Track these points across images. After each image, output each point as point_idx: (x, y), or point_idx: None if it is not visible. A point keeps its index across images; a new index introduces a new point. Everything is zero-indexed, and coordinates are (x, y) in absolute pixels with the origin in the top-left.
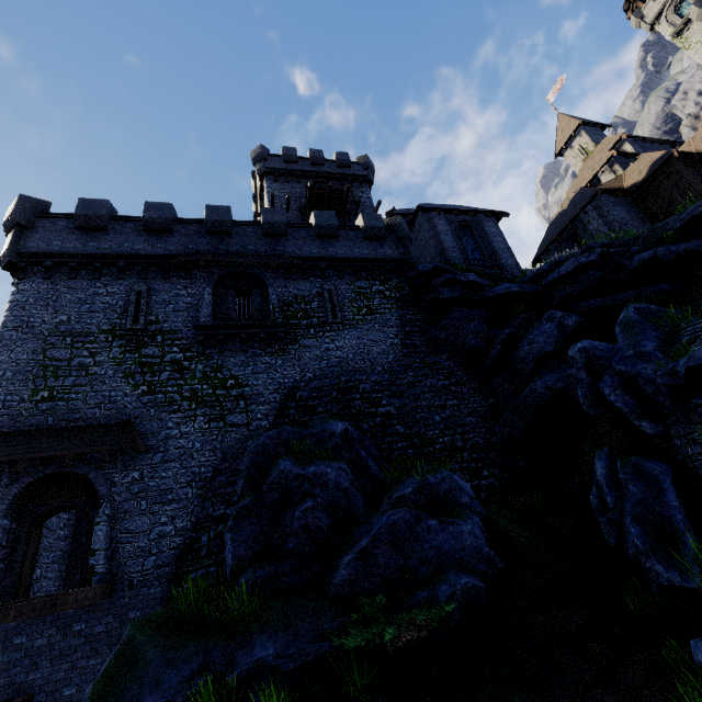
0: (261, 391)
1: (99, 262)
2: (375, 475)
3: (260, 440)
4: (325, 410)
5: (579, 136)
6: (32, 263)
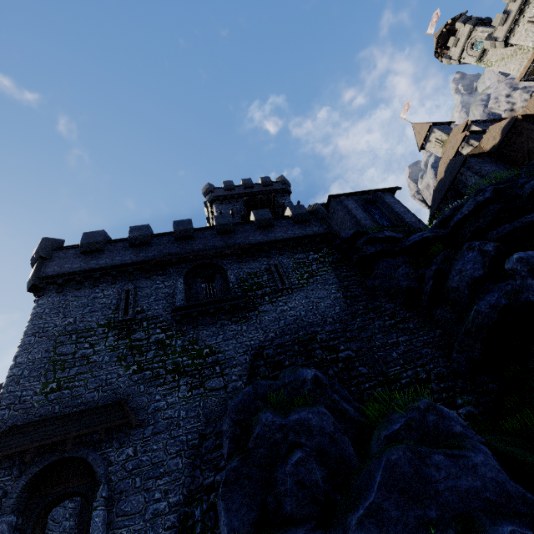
0: (232, 354)
1: (97, 274)
2: (353, 417)
3: (238, 397)
4: (291, 363)
5: (433, 133)
6: (49, 283)
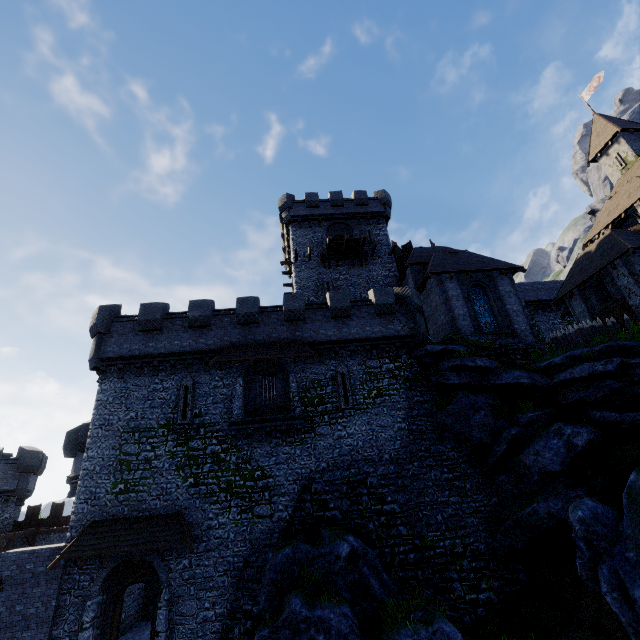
0: (282, 481)
1: (156, 361)
2: (376, 595)
3: (278, 558)
4: (335, 506)
5: (617, 143)
6: (110, 365)
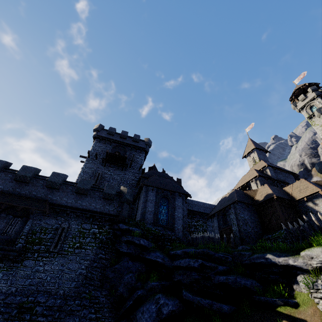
0: None
1: None
2: None
3: None
4: None
5: (254, 153)
6: None
